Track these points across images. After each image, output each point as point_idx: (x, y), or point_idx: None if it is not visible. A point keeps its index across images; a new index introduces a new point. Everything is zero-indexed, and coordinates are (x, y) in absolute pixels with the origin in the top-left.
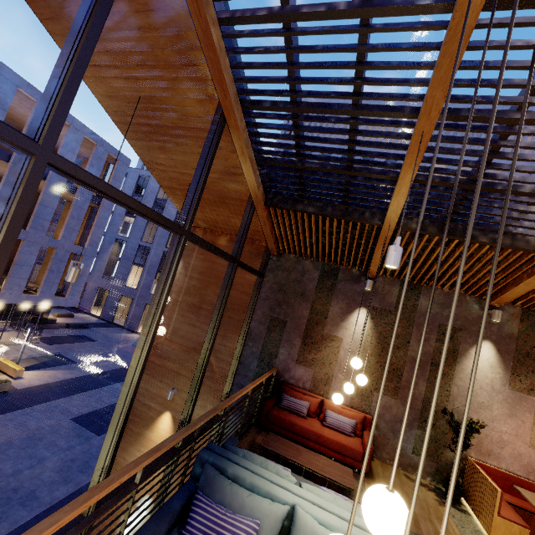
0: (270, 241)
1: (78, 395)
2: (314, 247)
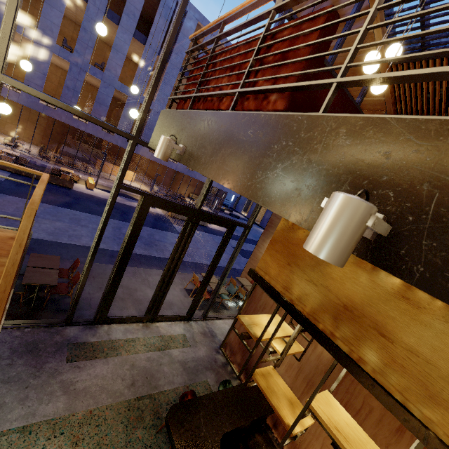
0: (389, 102)
1: (234, 240)
2: (430, 99)
